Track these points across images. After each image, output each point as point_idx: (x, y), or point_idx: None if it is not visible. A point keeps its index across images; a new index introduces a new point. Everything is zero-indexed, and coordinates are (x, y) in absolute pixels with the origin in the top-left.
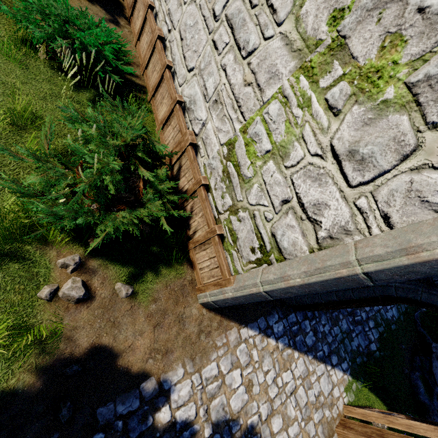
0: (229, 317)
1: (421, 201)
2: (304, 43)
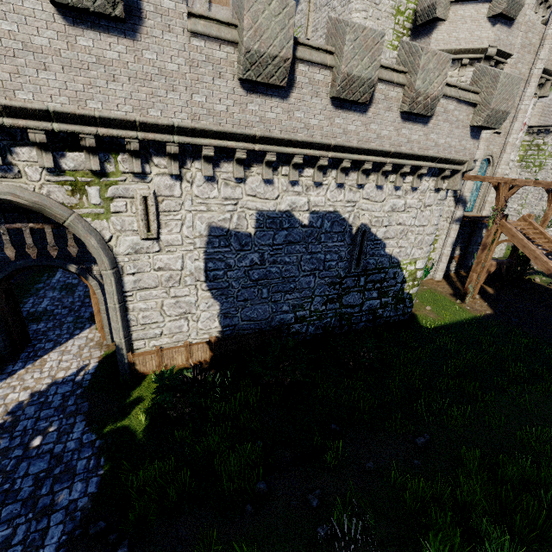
0: None
1: None
2: None
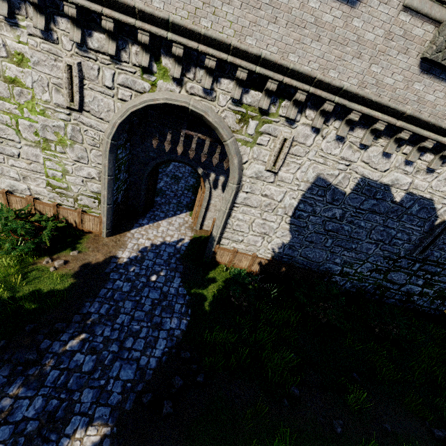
0: (122, 233)
1: (98, 156)
2: (35, 143)
